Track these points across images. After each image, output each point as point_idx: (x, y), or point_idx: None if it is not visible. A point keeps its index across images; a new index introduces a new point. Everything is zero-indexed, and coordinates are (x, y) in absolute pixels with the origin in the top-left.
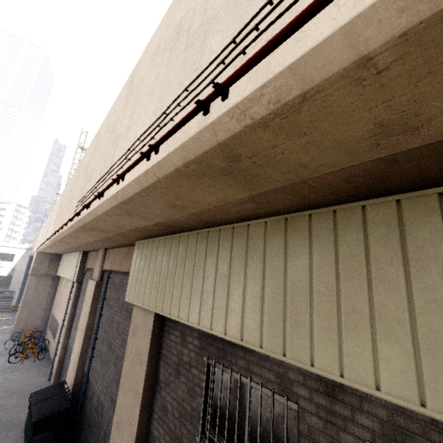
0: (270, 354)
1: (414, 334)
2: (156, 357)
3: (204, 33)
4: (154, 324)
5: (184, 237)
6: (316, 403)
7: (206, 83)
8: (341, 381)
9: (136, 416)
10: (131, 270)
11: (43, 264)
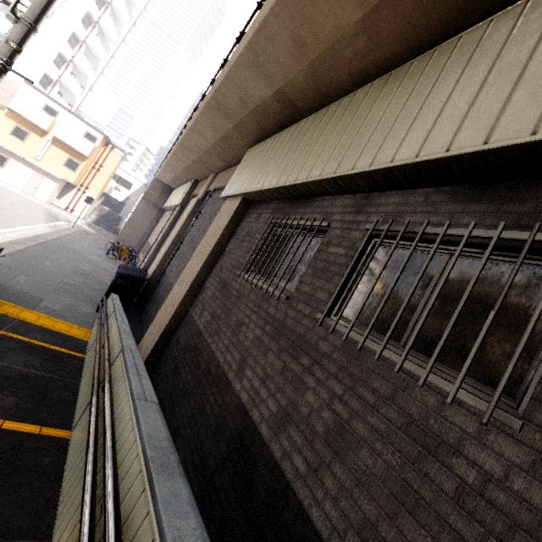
0: (324, 177)
1: (439, 115)
2: (229, 235)
3: None
4: (238, 207)
5: (294, 127)
6: (344, 221)
7: None
8: (368, 169)
9: (198, 269)
10: (234, 173)
11: (155, 191)
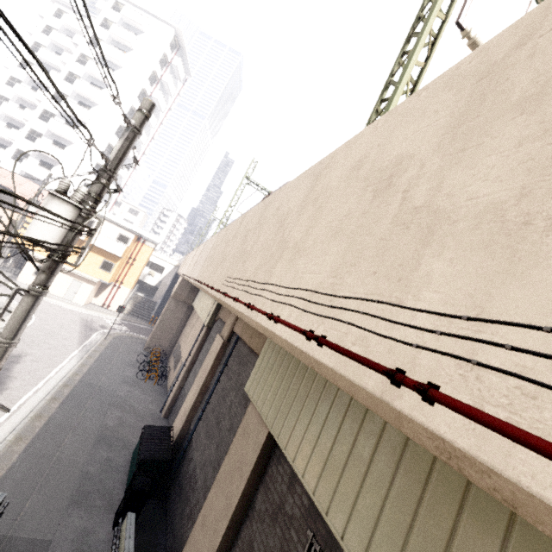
0: None
1: None
2: (257, 478)
3: (426, 230)
4: (266, 441)
5: None
6: None
7: (408, 328)
8: None
9: (222, 530)
10: (259, 358)
11: (184, 290)
